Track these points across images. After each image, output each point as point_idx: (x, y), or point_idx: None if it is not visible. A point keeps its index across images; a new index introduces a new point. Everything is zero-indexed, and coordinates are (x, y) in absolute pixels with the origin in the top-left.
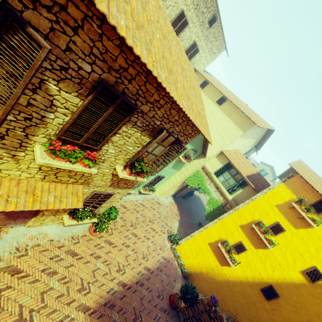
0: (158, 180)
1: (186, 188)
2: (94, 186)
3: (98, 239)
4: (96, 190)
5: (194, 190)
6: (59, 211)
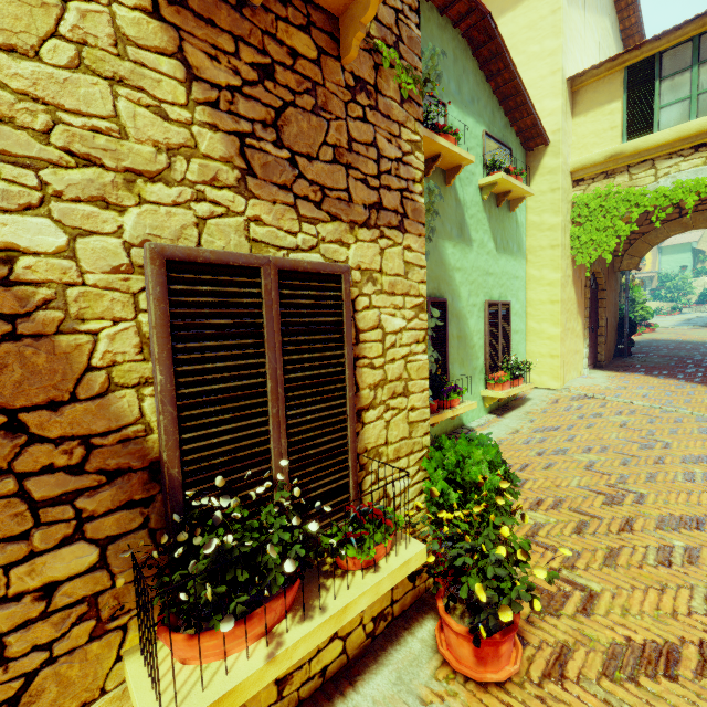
0: (503, 330)
1: (600, 311)
2: (85, 167)
3: (560, 687)
4: (167, 241)
5: (625, 308)
6: (2, 646)
